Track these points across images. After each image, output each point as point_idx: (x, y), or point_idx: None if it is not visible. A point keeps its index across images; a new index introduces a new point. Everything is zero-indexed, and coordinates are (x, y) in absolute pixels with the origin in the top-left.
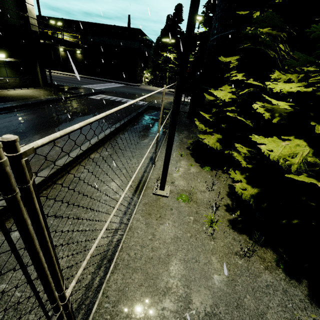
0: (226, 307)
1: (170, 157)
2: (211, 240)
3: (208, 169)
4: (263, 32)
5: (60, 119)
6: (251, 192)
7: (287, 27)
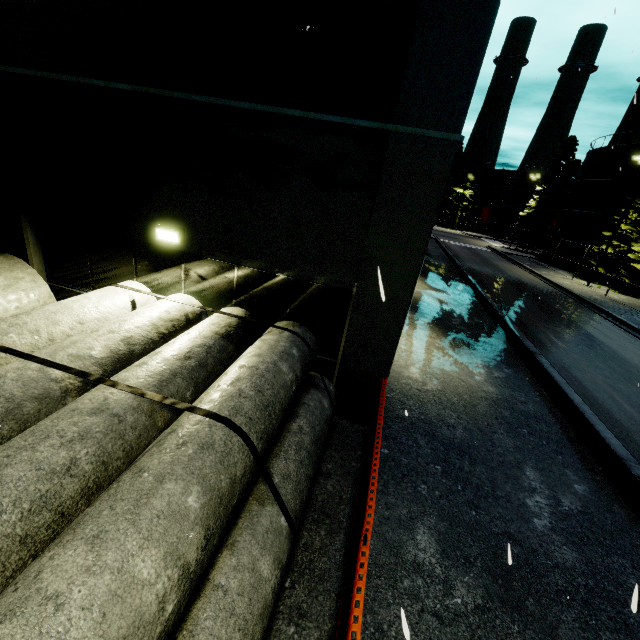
0: (629, 299)
1: (596, 271)
2: (617, 294)
3: (597, 283)
4: (629, 230)
5: (480, 257)
6: (629, 281)
7: (636, 226)
